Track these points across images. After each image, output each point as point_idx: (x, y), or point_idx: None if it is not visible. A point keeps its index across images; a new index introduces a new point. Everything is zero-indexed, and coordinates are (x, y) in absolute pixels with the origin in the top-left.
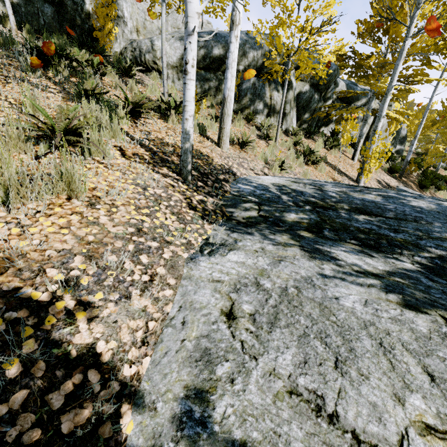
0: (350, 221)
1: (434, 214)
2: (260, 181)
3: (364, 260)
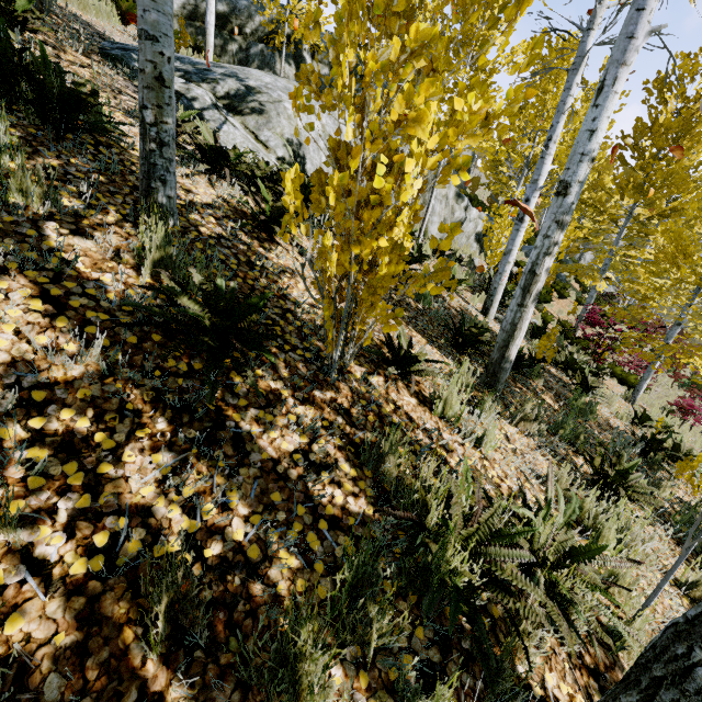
0: None
1: None
2: None
3: None
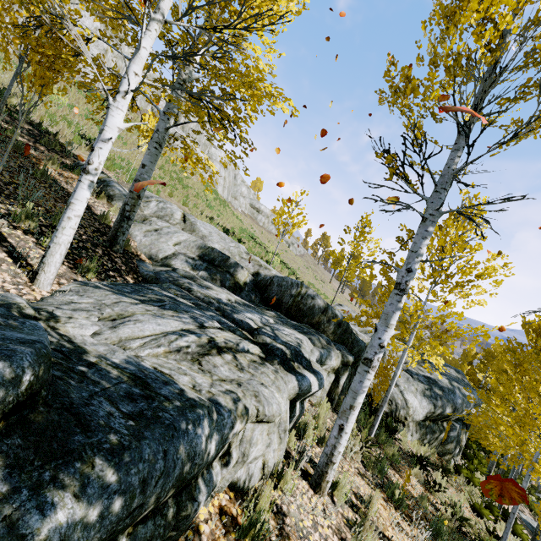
0: None
1: None
2: None
3: None
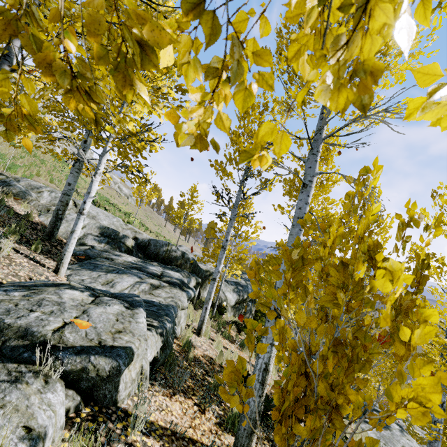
0: None
1: None
2: None
3: None
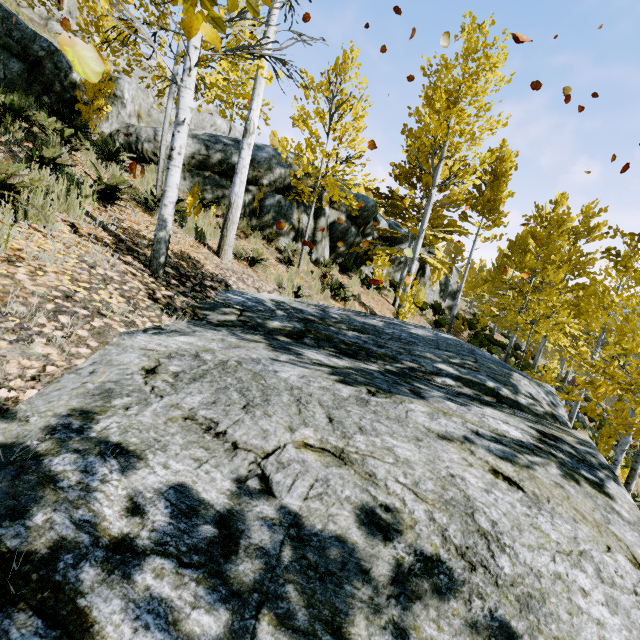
0: (337, 334)
1: (427, 340)
2: (258, 295)
3: (330, 359)
